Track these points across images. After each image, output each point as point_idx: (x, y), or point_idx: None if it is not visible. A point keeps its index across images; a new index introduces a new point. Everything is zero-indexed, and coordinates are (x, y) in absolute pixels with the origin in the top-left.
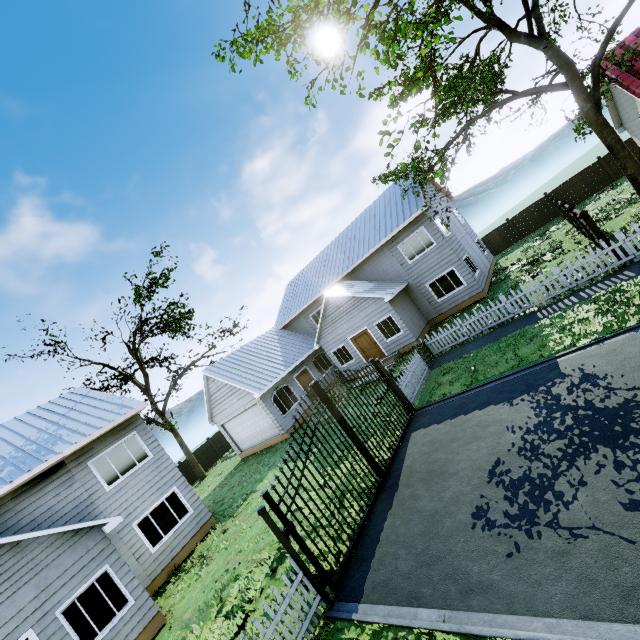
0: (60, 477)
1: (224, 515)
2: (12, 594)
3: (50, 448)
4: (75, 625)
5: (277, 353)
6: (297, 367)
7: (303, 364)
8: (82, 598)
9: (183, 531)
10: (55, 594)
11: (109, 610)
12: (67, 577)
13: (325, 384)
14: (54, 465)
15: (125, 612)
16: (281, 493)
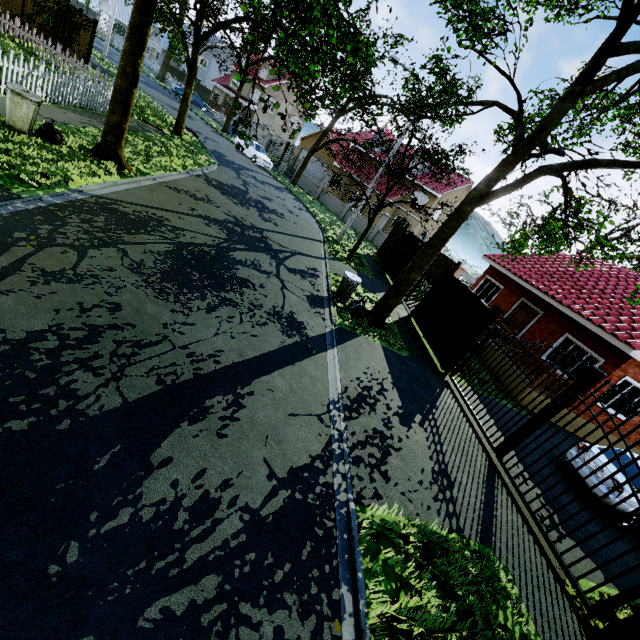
0: None
1: None
2: None
3: None
4: None
5: None
6: None
7: None
8: None
9: None
10: None
11: None
12: None
13: None
14: None
15: None
16: None
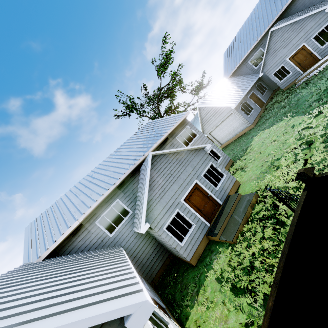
0: (168, 143)
1: (235, 159)
2: (185, 168)
3: (160, 133)
4: (209, 181)
5: (234, 88)
6: (248, 92)
7: (251, 90)
8: (207, 172)
9: (221, 164)
10: (198, 170)
11: (218, 177)
12: (199, 165)
13: (265, 99)
14: (165, 139)
15: (224, 178)
16: (278, 134)
